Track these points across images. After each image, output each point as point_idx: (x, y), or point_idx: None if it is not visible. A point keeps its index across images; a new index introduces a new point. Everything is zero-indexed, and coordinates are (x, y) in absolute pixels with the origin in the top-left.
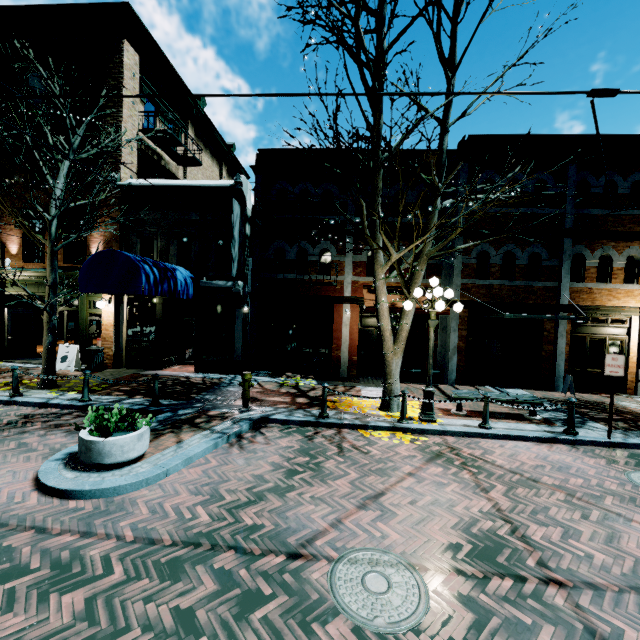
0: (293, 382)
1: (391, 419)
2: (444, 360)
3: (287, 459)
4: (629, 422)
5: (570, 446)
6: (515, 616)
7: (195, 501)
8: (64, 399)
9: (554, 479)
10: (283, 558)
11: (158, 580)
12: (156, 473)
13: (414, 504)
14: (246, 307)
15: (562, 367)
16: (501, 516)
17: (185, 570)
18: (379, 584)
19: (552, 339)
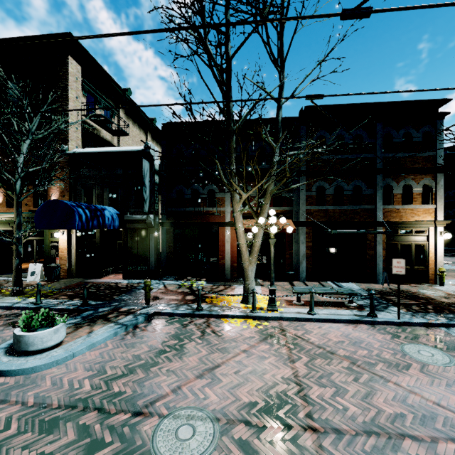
0: (189, 284)
1: (246, 310)
2: (297, 264)
3: (162, 342)
4: (421, 305)
5: (370, 325)
6: (272, 454)
7: (85, 375)
8: (24, 303)
9: (347, 351)
10: (129, 415)
11: (38, 433)
12: (64, 356)
13: (237, 373)
14: (156, 232)
15: (381, 266)
16: (295, 380)
17: (59, 426)
18: (187, 433)
19: (373, 246)
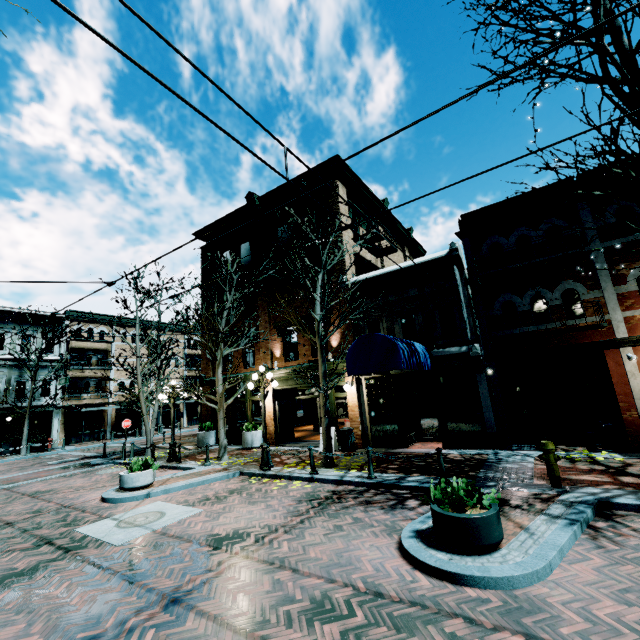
0: (583, 456)
1: None
2: None
3: None
4: None
5: None
6: None
7: (637, 614)
8: (352, 476)
9: None
10: None
11: None
12: (541, 565)
13: None
14: (489, 370)
15: None
16: None
17: None
18: None
19: None
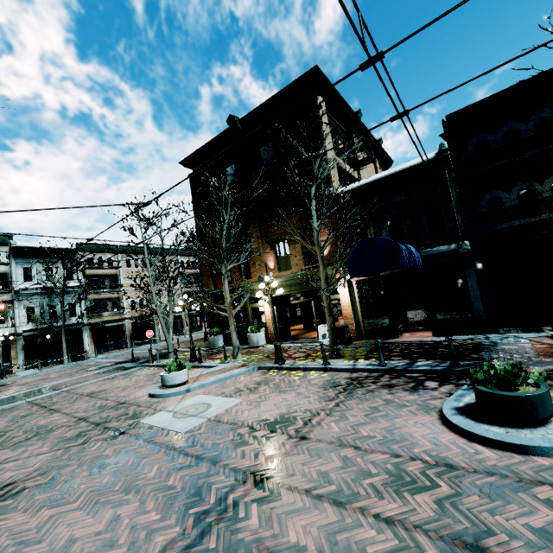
0: None
1: None
2: None
3: None
4: None
5: None
6: None
7: None
8: (363, 365)
9: None
10: None
11: None
12: None
13: None
14: (479, 264)
15: None
16: None
17: None
18: None
19: None
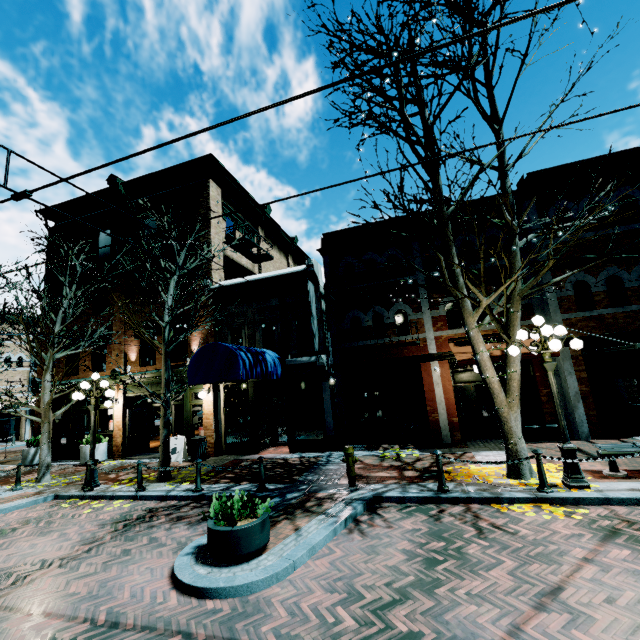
0: (393, 454)
1: (528, 488)
2: (566, 410)
3: (419, 545)
4: None
5: None
6: None
7: (332, 600)
8: (180, 490)
9: None
10: None
11: None
12: (284, 566)
13: (613, 603)
14: (332, 379)
15: None
16: None
17: None
18: None
19: None
